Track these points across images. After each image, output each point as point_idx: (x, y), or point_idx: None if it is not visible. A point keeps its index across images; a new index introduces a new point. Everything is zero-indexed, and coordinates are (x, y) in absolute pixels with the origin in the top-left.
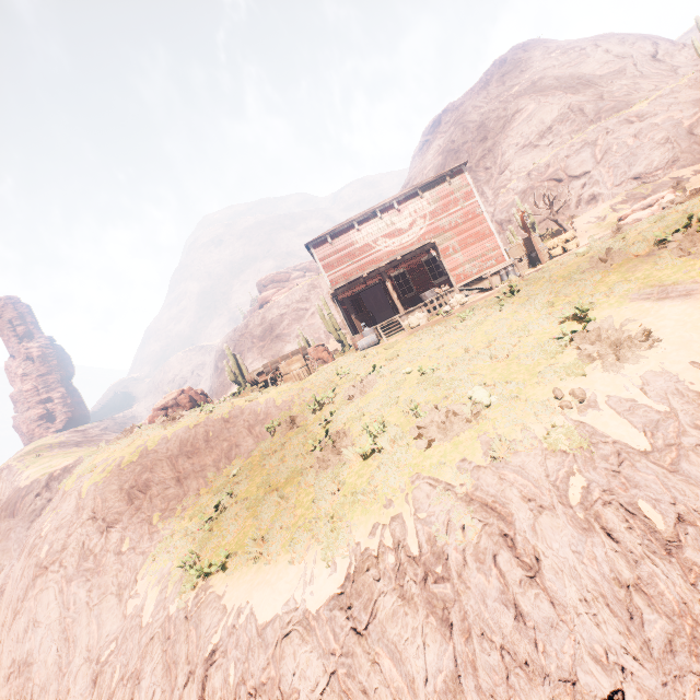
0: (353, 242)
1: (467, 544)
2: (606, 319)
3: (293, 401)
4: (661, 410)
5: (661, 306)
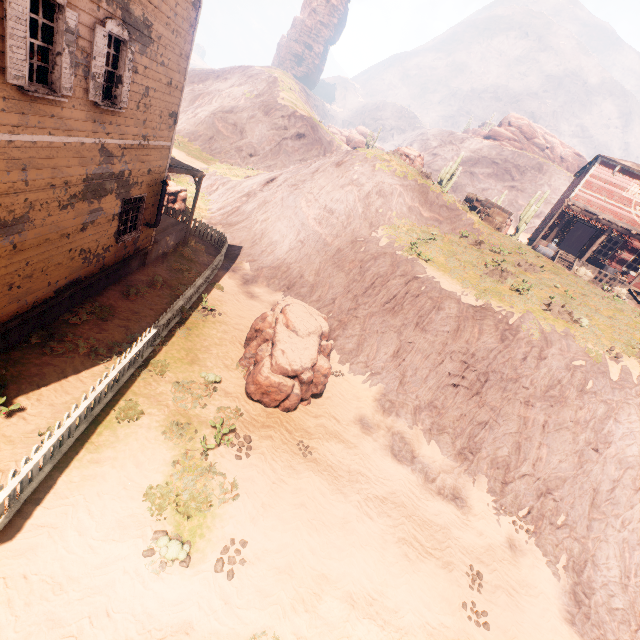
0: (626, 188)
1: (529, 337)
2: None
3: (482, 234)
4: (634, 382)
5: None
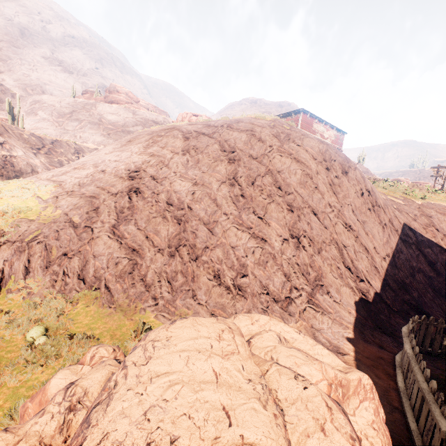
0: (312, 125)
1: None
2: None
3: None
4: None
5: None
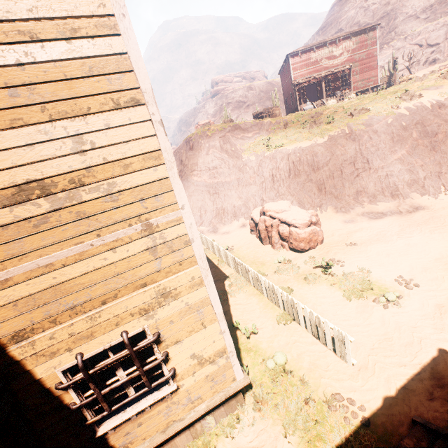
0: (310, 58)
1: (361, 130)
2: (412, 91)
3: (280, 122)
4: (415, 108)
5: (428, 91)
